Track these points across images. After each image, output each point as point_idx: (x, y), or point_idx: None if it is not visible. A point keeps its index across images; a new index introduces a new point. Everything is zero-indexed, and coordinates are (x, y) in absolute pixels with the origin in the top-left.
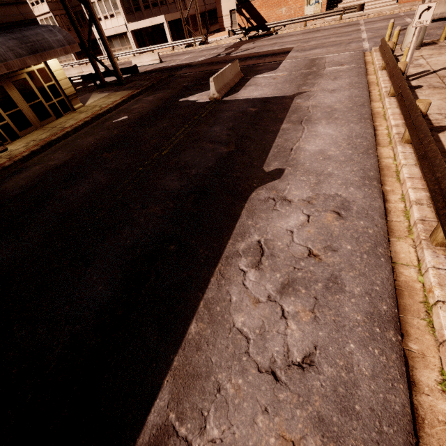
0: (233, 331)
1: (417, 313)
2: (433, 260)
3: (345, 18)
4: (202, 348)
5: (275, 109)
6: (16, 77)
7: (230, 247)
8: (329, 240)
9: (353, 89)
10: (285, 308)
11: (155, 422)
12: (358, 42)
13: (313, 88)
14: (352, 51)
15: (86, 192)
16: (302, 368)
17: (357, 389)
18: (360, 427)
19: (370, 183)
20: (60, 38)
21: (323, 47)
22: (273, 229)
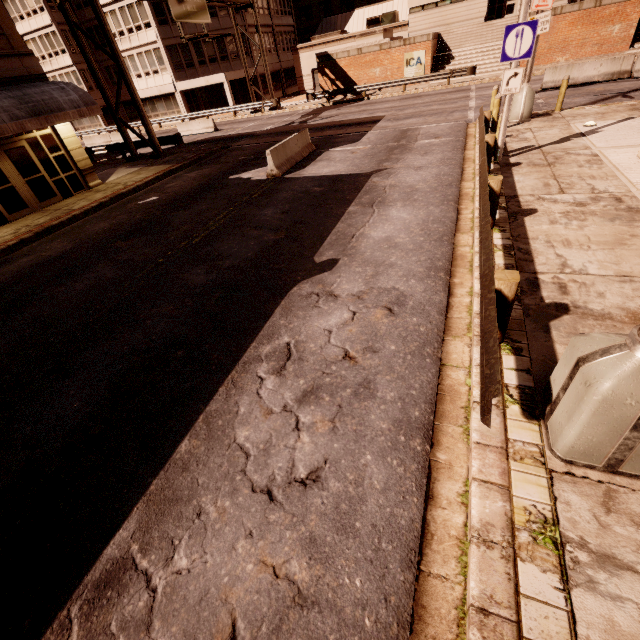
0: (232, 447)
1: (455, 420)
2: (479, 358)
3: (455, 82)
4: (190, 469)
5: (345, 188)
6: (11, 145)
7: (251, 350)
8: (372, 340)
9: (443, 166)
10: (301, 418)
11: (112, 556)
12: (463, 112)
13: (397, 165)
14: (454, 121)
15: (84, 290)
16: (305, 485)
17: (363, 505)
18: (356, 546)
19: (435, 275)
20: (74, 98)
21: (421, 116)
22: (309, 329)
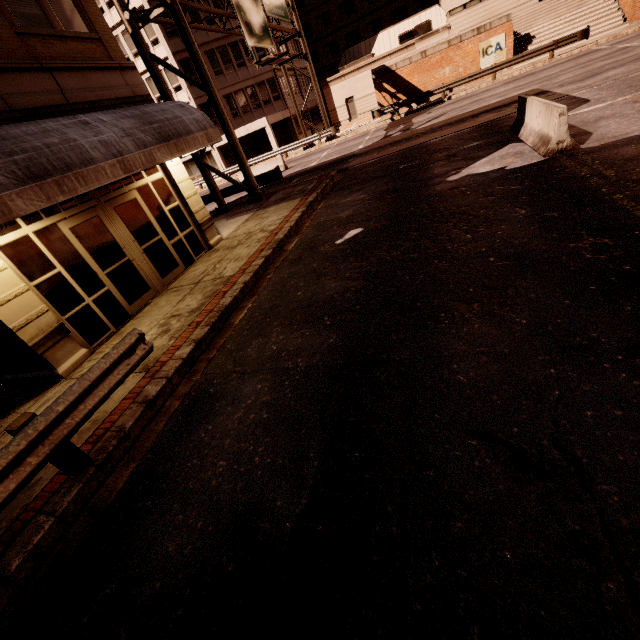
0: None
1: None
2: None
3: (555, 55)
4: None
5: None
6: (120, 198)
7: None
8: None
9: None
10: None
11: None
12: None
13: None
14: None
15: None
16: None
17: None
18: None
19: None
20: (198, 117)
21: (617, 67)
22: None
